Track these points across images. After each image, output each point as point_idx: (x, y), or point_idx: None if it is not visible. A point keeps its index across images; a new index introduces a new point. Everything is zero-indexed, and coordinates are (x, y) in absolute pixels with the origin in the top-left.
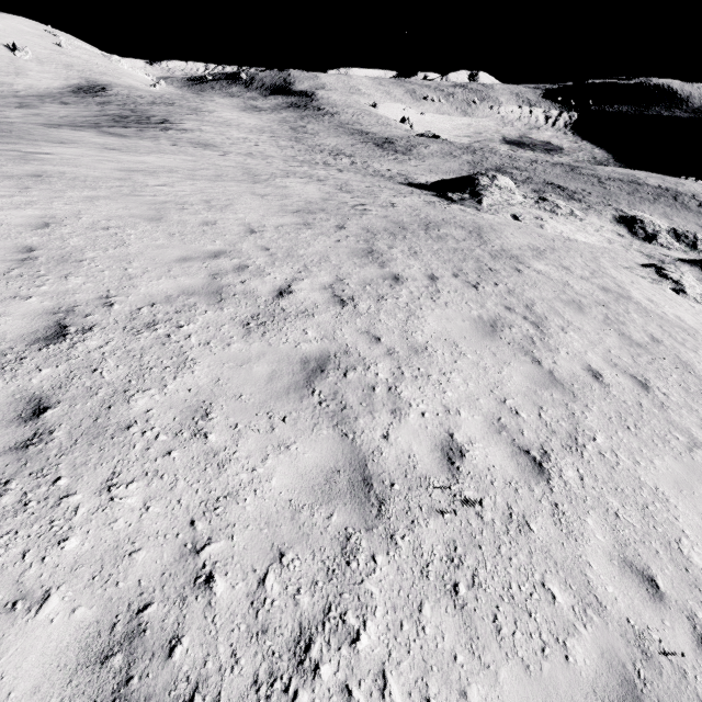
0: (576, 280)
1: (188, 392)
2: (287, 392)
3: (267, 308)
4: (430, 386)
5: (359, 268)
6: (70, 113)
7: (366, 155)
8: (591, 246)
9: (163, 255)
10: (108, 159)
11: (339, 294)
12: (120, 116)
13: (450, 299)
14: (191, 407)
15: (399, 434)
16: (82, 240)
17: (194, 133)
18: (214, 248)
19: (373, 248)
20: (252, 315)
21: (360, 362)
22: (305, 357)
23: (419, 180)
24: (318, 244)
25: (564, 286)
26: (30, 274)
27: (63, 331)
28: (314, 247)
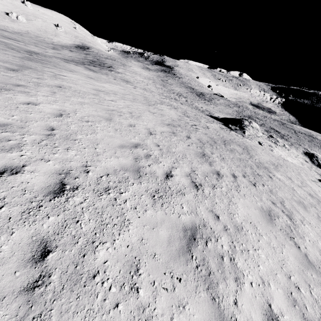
0: (296, 187)
1: (126, 247)
2: (179, 255)
3: (162, 186)
4: (250, 259)
5: (200, 164)
6: (73, 55)
7: (192, 98)
8: (295, 165)
9: (112, 142)
10: (89, 83)
11: (194, 181)
12: (92, 61)
13: (245, 192)
14: (128, 261)
15: (243, 302)
16: (76, 127)
17: (122, 74)
18: (135, 141)
19: (204, 152)
20: (155, 189)
21: (212, 234)
22: (184, 226)
23: (215, 115)
24: (180, 146)
25: (293, 191)
26: (50, 145)
27: (63, 188)
28: (178, 147)
